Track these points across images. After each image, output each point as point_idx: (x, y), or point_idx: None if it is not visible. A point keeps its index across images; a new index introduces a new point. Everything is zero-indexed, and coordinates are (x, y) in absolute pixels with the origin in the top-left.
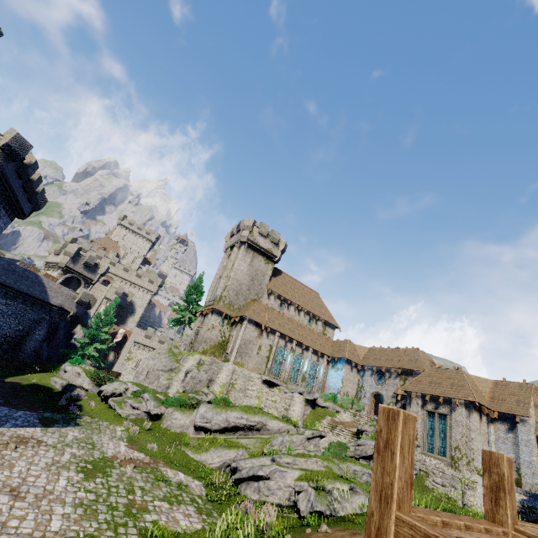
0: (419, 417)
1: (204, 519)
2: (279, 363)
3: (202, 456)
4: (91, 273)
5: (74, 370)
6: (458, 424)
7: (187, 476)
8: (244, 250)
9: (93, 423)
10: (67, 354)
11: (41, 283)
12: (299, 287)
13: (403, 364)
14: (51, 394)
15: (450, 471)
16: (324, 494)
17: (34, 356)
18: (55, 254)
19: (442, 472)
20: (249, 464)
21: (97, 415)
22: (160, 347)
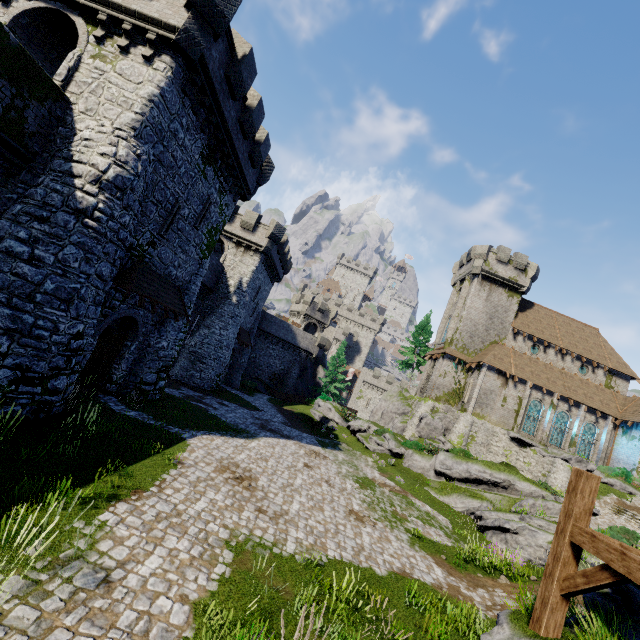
0: None
1: (453, 542)
2: (533, 420)
3: (444, 498)
4: (324, 318)
5: (326, 405)
6: None
7: (433, 510)
8: (477, 283)
9: (350, 451)
10: (314, 390)
11: (292, 331)
12: (563, 323)
13: None
14: (313, 423)
15: None
16: (582, 563)
17: (293, 390)
18: (296, 303)
19: None
20: (494, 516)
21: (351, 445)
22: (391, 389)
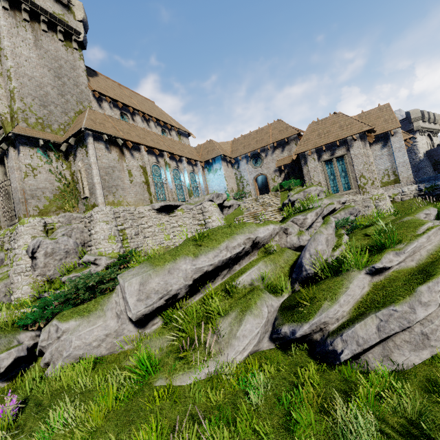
0: (319, 170)
1: None
2: (161, 185)
3: (209, 363)
4: None
5: None
6: (358, 157)
7: None
8: (4, 11)
9: None
10: None
11: None
12: (131, 94)
13: (276, 137)
14: None
15: (360, 197)
16: None
17: None
18: None
19: (353, 202)
20: (340, 310)
21: None
22: None
